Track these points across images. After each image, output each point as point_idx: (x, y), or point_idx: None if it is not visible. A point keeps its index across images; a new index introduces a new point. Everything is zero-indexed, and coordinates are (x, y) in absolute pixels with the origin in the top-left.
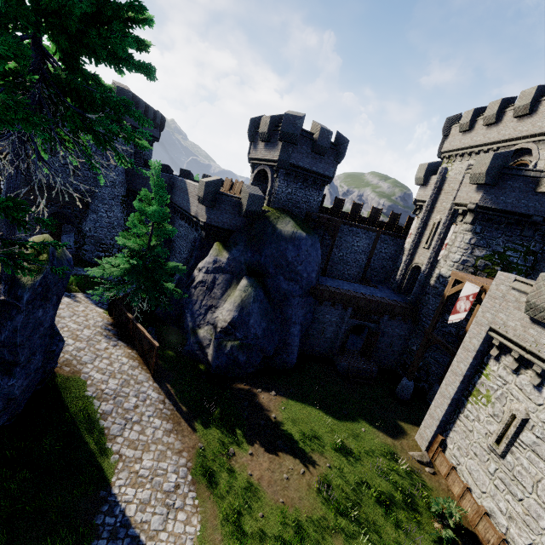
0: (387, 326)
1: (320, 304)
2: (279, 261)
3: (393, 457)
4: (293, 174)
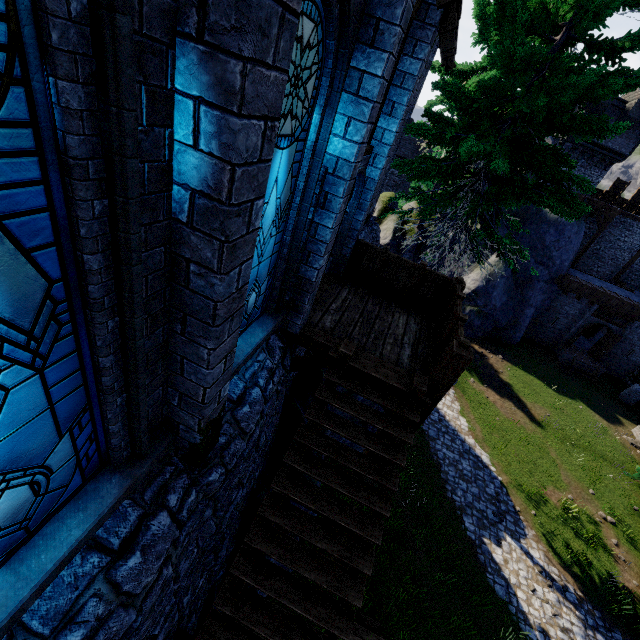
0: (634, 333)
1: (564, 294)
2: (535, 243)
3: (607, 433)
4: (580, 149)
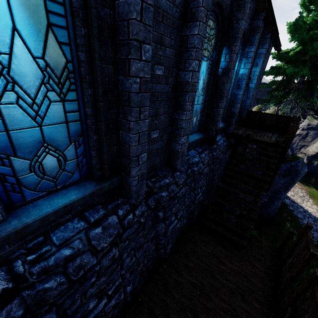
0: None
1: None
2: None
3: None
4: None
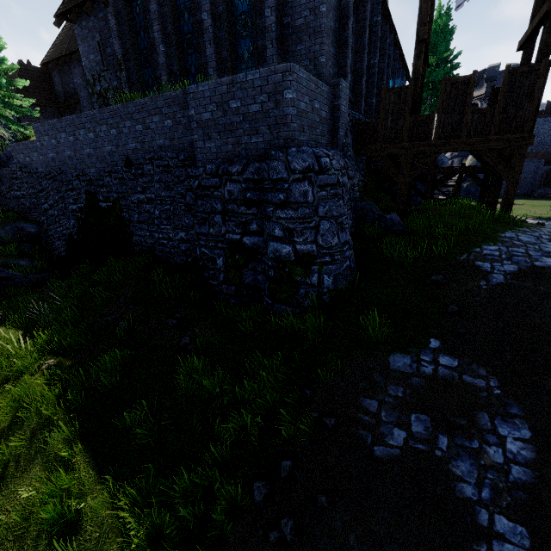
0: None
1: None
2: None
3: None
4: None
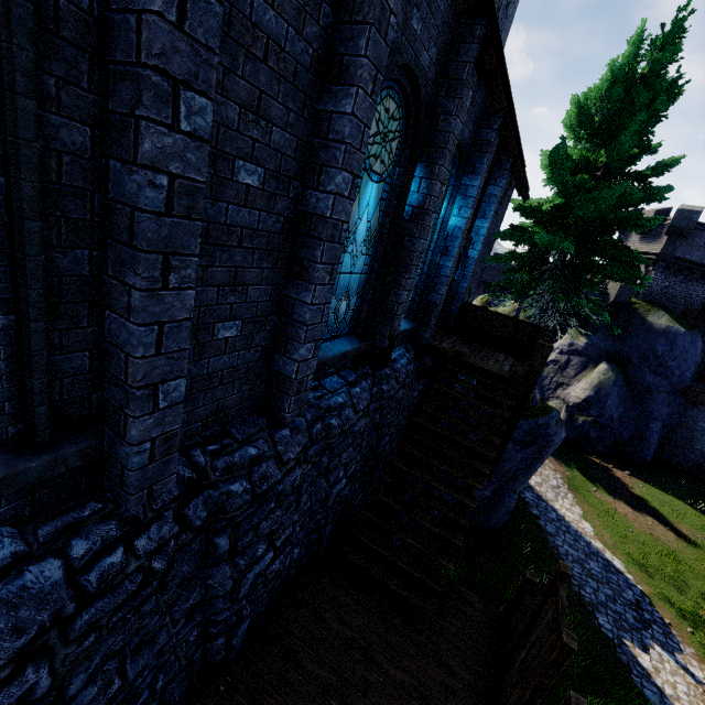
0: None
1: (694, 406)
2: (646, 353)
3: None
4: (674, 267)
